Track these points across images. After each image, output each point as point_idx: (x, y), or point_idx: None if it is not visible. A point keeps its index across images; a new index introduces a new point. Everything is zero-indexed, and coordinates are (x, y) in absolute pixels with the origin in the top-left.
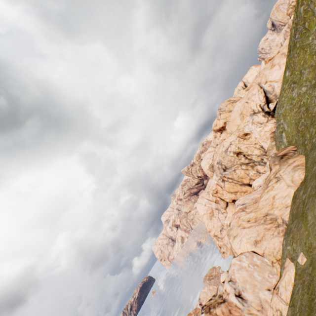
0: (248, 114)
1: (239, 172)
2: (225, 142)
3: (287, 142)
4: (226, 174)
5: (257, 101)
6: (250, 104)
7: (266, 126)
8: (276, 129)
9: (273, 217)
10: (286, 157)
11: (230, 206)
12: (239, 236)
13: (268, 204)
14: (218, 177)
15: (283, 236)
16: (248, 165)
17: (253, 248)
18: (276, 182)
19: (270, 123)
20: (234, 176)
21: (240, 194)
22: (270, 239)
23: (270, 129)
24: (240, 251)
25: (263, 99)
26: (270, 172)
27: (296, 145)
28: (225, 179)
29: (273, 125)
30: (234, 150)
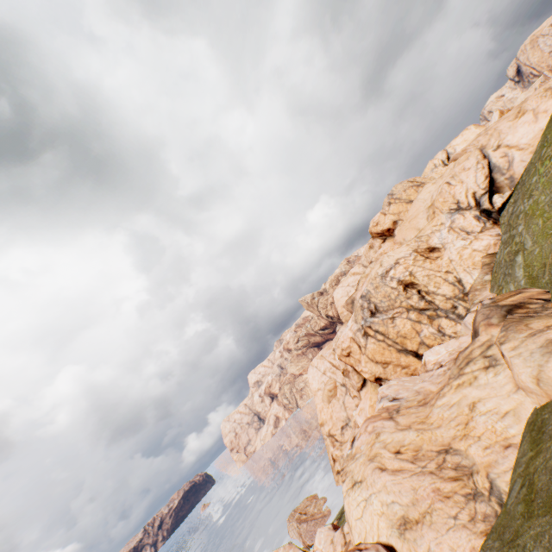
0: (445, 208)
1: (402, 324)
2: (386, 257)
3: (525, 279)
4: (374, 322)
5: (470, 184)
6: (454, 188)
7: (479, 239)
8: (502, 246)
9: (465, 462)
10: (523, 313)
11: (370, 387)
12: (365, 487)
13: (455, 421)
14: (358, 325)
15: (485, 537)
16: (422, 313)
17: (394, 537)
18: (486, 368)
19: (488, 234)
20: (390, 329)
21: (393, 370)
22: (446, 531)
23: (486, 246)
24: (359, 529)
25: (485, 182)
26: (472, 339)
27: (549, 288)
28: (370, 333)
29: (494, 239)
30: (401, 277)
